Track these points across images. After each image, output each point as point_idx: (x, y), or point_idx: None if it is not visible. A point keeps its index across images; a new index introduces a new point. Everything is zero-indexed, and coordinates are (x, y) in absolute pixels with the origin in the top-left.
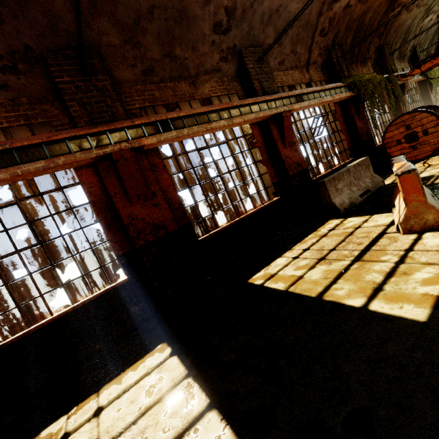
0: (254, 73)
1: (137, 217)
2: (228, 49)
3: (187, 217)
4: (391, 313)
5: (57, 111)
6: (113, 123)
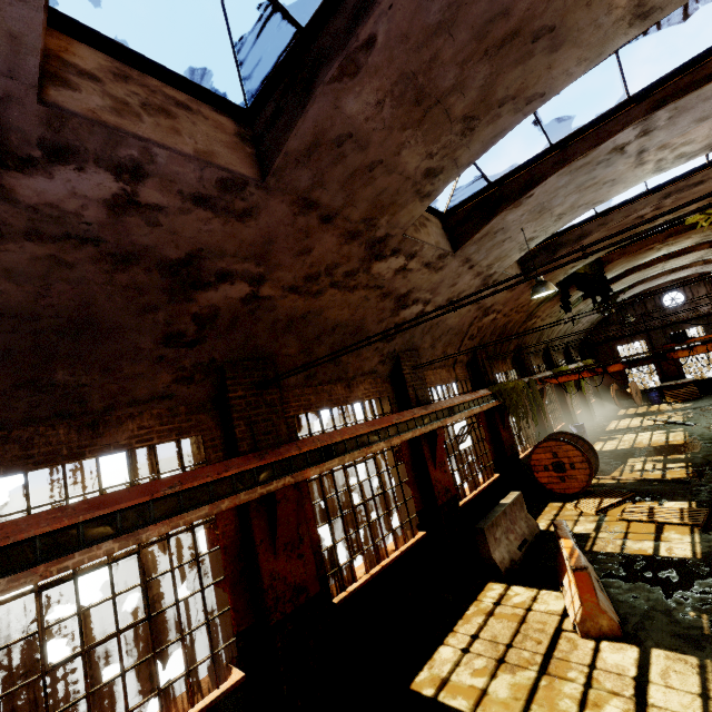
0: (410, 379)
1: (279, 576)
2: (387, 353)
3: (324, 567)
4: None
5: (213, 422)
6: (280, 450)
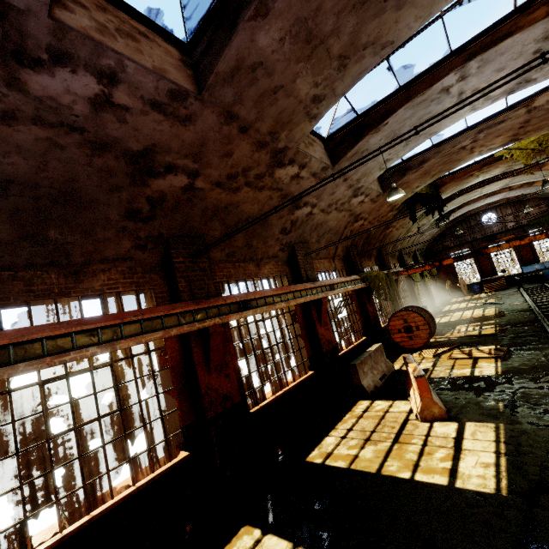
0: (302, 263)
1: (212, 387)
2: (286, 243)
3: (243, 388)
4: (428, 481)
5: (161, 280)
6: (210, 300)
